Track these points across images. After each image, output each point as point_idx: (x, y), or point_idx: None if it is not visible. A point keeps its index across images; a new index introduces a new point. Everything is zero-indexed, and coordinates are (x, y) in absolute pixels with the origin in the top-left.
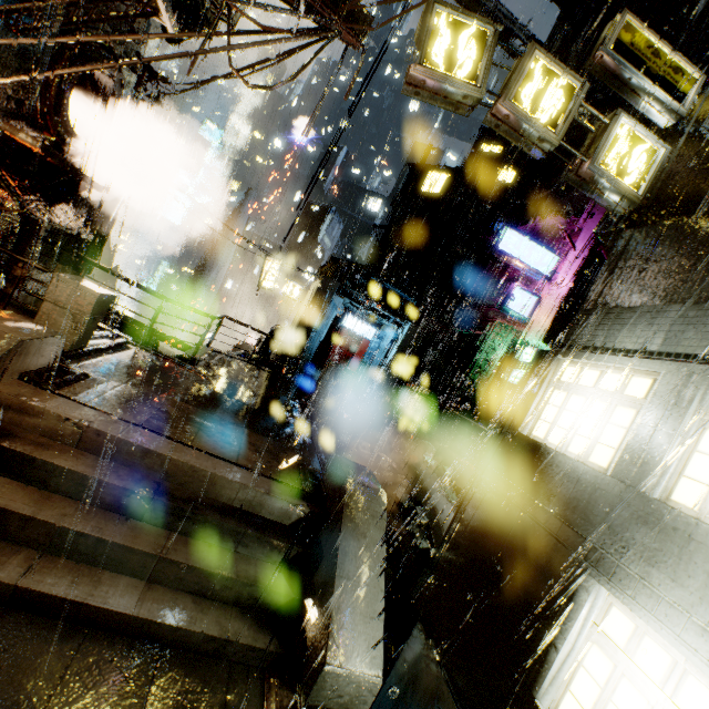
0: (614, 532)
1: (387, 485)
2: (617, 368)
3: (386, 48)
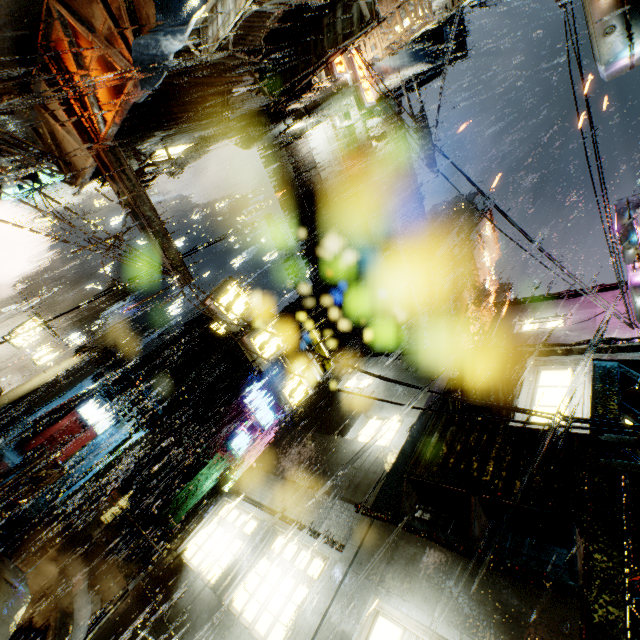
0: (195, 631)
1: (28, 606)
2: (247, 511)
3: (224, 238)
